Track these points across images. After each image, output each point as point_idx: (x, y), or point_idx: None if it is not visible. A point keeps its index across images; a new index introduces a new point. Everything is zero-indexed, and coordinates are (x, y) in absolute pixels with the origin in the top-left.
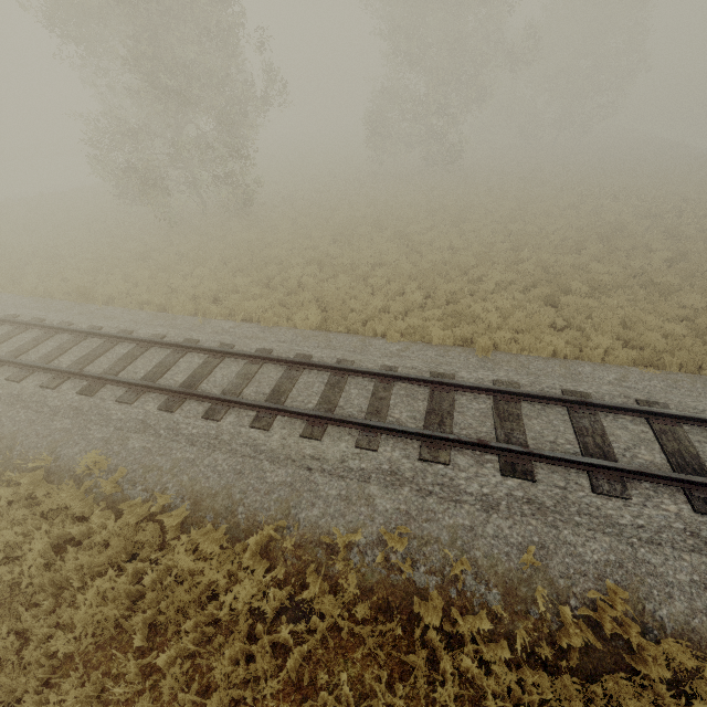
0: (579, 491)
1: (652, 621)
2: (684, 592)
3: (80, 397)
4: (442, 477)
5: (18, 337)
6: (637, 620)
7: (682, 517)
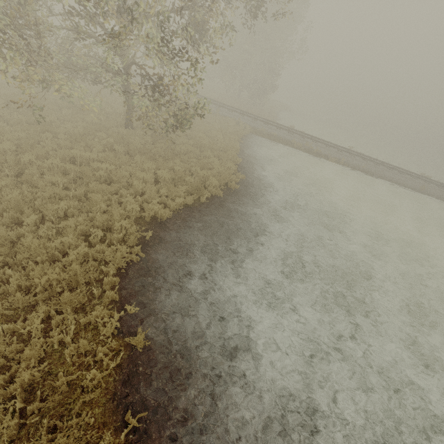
0: None
1: None
2: None
3: None
4: None
5: None
6: None
7: None
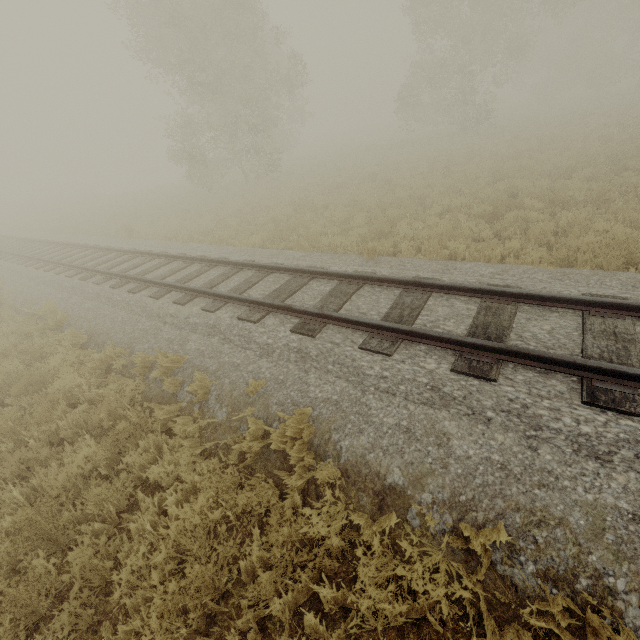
0: (348, 346)
1: (332, 450)
2: (378, 431)
3: (79, 281)
4: (244, 331)
5: (79, 254)
6: (305, 438)
7: (431, 373)
